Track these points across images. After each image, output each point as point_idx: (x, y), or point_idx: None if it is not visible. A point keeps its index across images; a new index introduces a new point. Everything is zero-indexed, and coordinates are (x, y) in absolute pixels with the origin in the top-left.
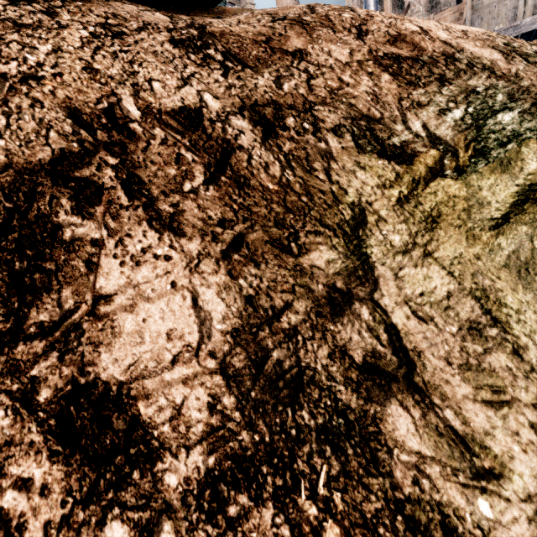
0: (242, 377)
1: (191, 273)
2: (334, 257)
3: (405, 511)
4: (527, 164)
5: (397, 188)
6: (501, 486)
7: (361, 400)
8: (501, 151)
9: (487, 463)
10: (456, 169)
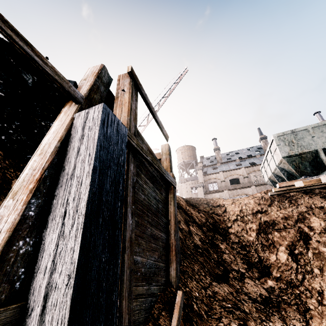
0: (324, 228)
1: (319, 221)
2: None
3: None
4: None
5: None
6: None
7: None
8: None
9: None
10: None
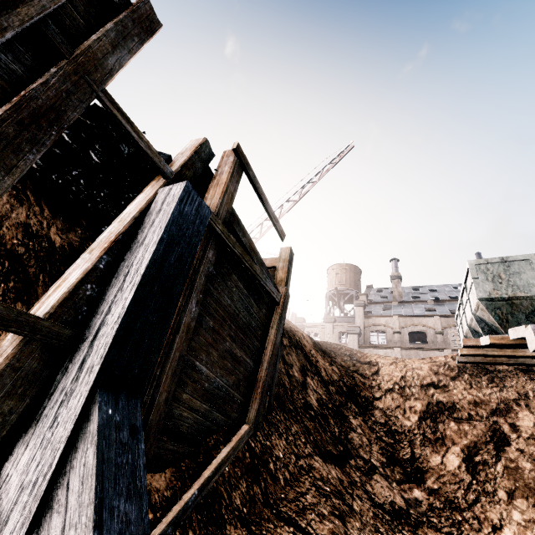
0: None
1: (534, 419)
2: None
3: None
4: None
5: None
6: None
7: None
8: None
9: None
10: None
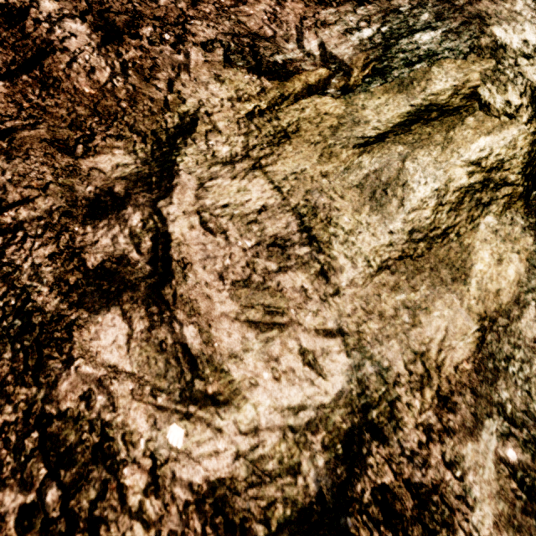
0: None
1: None
2: (128, 161)
3: (49, 428)
4: (432, 84)
5: (255, 102)
6: (218, 414)
7: (64, 304)
8: (405, 70)
9: (214, 388)
10: (343, 88)
